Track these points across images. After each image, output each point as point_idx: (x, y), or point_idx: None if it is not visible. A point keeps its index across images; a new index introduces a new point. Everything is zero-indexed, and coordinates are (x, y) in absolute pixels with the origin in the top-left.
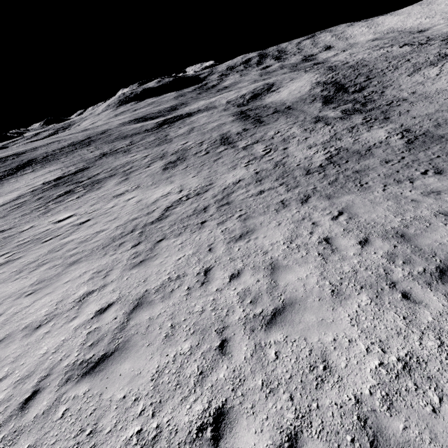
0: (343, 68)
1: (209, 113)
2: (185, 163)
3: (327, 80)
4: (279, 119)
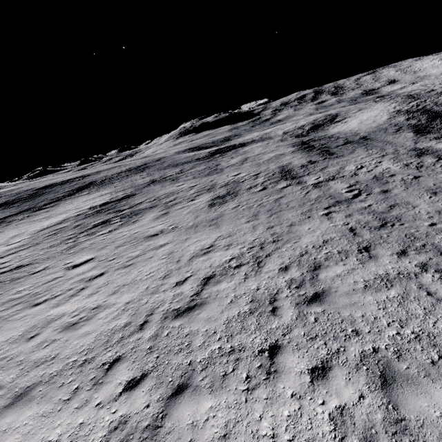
0: (429, 95)
1: (264, 144)
2: (236, 199)
3: (411, 108)
4: (356, 150)
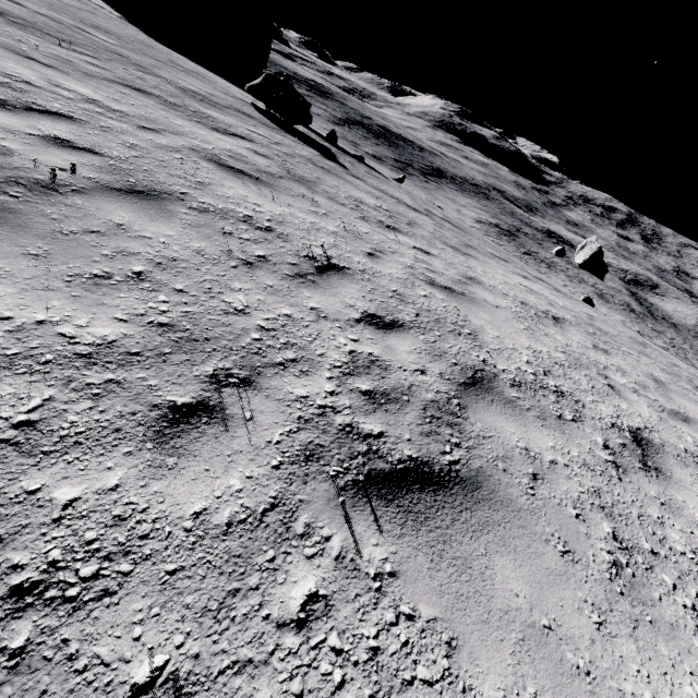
0: None
1: None
2: (612, 305)
3: None
4: (670, 329)
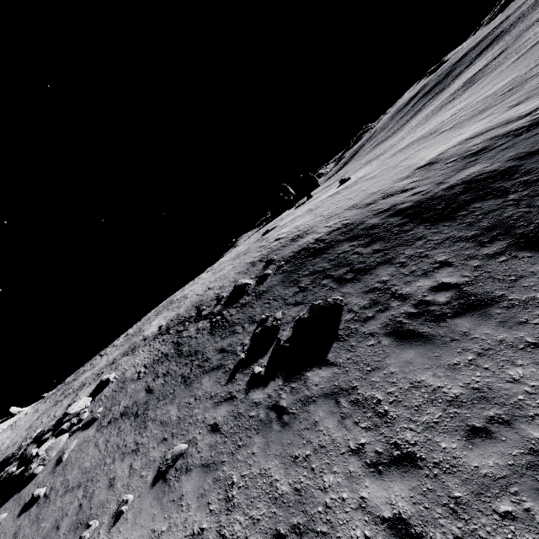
0: None
1: None
2: (533, 48)
3: None
4: None
